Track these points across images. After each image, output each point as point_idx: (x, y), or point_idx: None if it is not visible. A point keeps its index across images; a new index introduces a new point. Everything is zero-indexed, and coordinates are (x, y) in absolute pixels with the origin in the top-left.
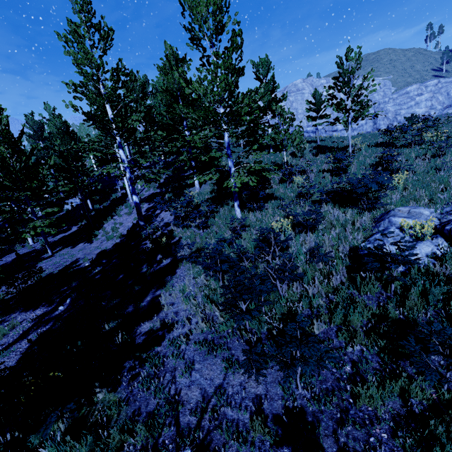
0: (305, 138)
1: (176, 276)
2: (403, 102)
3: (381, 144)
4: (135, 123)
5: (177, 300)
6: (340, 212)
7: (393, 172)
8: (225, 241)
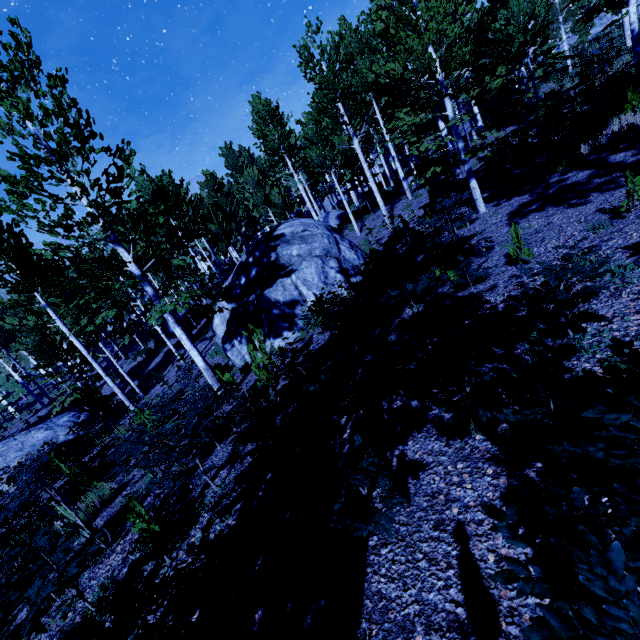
0: None
1: None
2: None
3: None
4: None
5: None
6: None
7: None
8: None
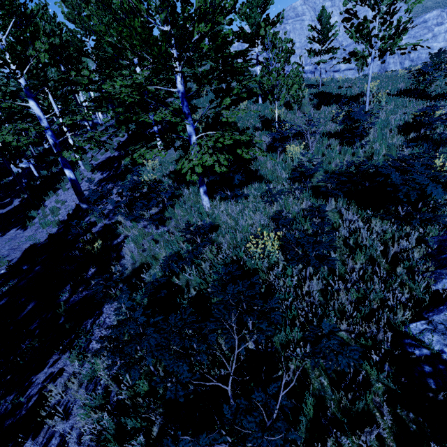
0: (303, 81)
1: (98, 322)
2: (419, 34)
3: (406, 92)
4: (41, 55)
5: (80, 394)
6: (359, 220)
7: (440, 145)
8: (182, 255)
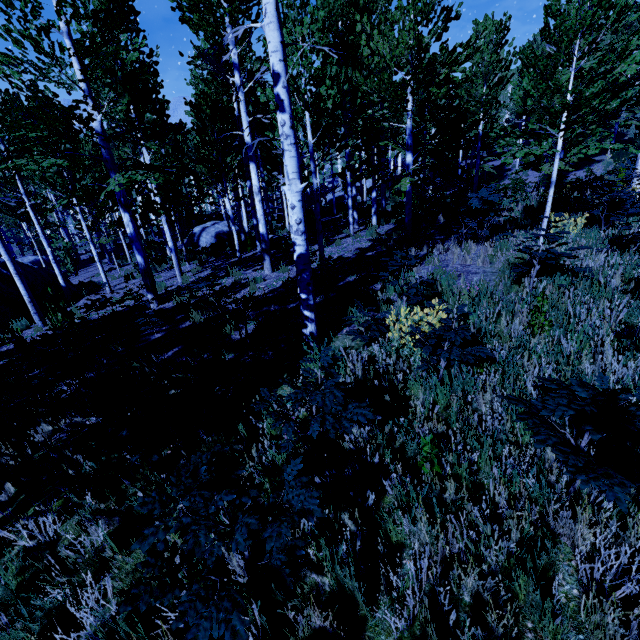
0: None
1: None
2: None
3: None
4: None
5: None
6: None
7: None
8: None
